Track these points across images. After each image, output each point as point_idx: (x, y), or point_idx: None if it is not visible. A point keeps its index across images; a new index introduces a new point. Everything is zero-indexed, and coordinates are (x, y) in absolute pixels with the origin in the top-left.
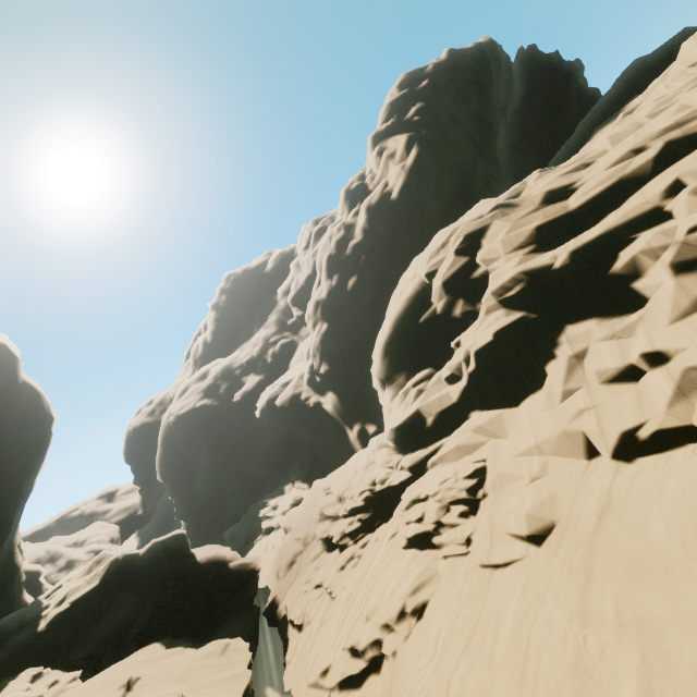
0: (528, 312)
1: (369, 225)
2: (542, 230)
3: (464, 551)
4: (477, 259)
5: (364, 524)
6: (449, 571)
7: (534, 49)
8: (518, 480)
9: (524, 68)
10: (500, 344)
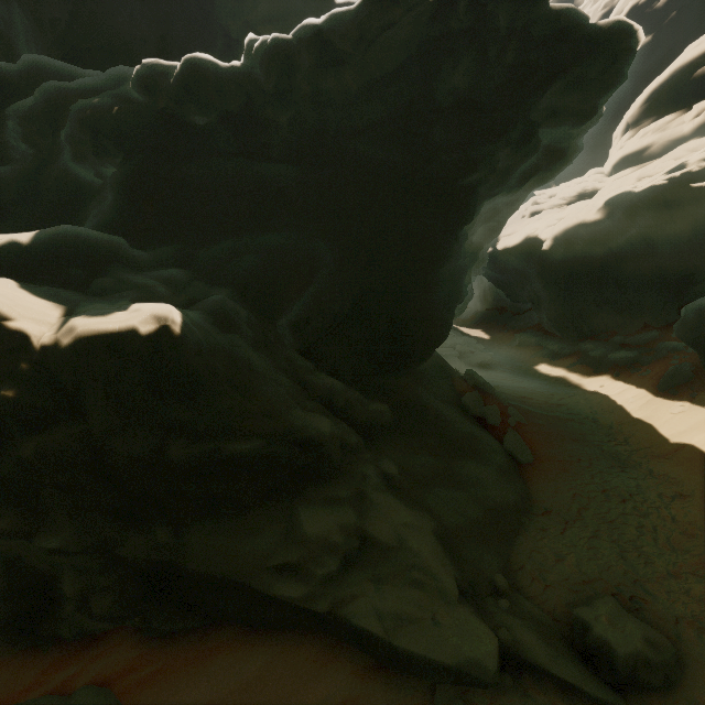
0: None
1: None
2: None
3: None
4: None
5: (567, 202)
6: None
7: None
8: None
9: None
10: None
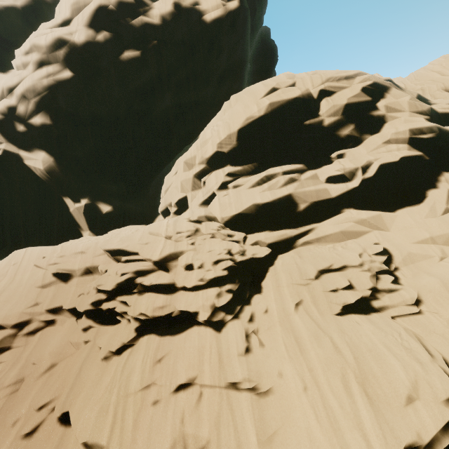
0: (425, 154)
1: (172, 20)
2: (432, 112)
3: (419, 310)
4: (383, 103)
5: (234, 295)
6: (417, 328)
7: (269, 30)
8: (430, 259)
9: (260, 35)
10: (397, 167)
